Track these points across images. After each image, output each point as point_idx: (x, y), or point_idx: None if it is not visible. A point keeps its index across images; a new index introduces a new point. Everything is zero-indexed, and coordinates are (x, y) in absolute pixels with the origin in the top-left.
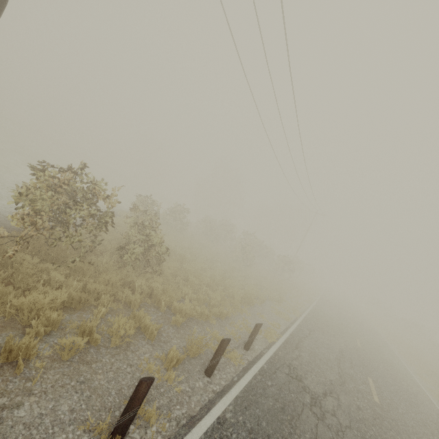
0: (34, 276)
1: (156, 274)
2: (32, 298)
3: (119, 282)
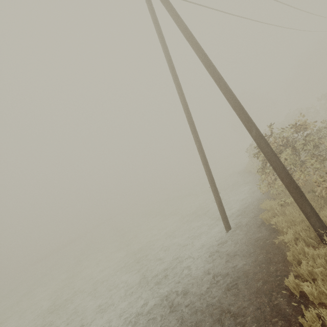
0: None
1: None
2: None
3: None
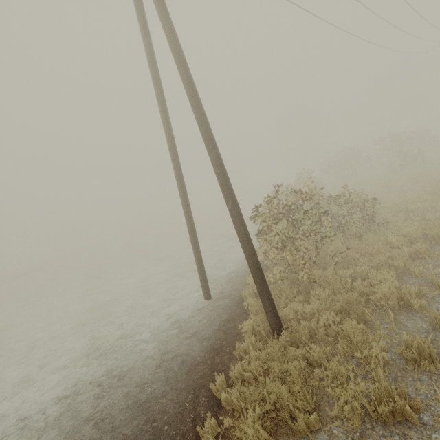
0: (343, 279)
1: (383, 226)
2: (387, 286)
3: (387, 246)
